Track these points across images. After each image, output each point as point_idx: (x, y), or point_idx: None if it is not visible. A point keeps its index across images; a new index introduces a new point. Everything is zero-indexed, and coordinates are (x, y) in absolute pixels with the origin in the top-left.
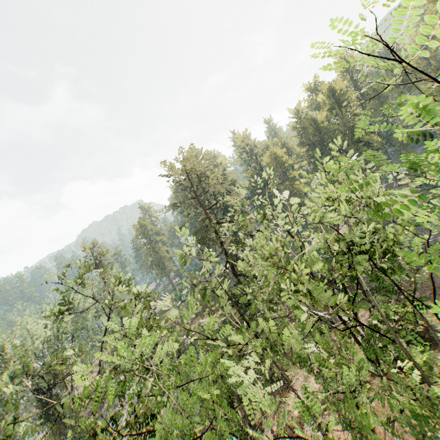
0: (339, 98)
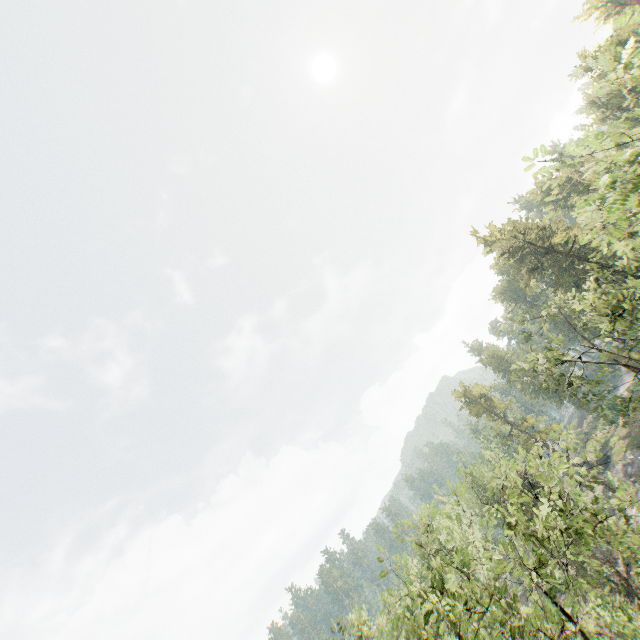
0: (639, 41)
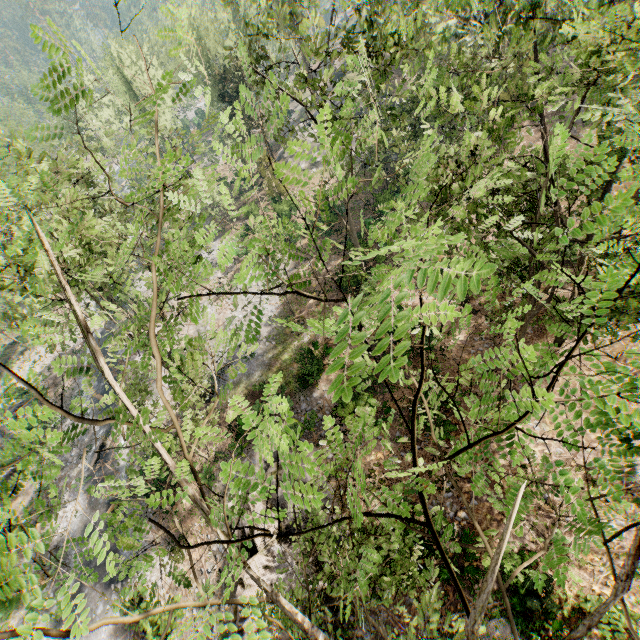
0: None
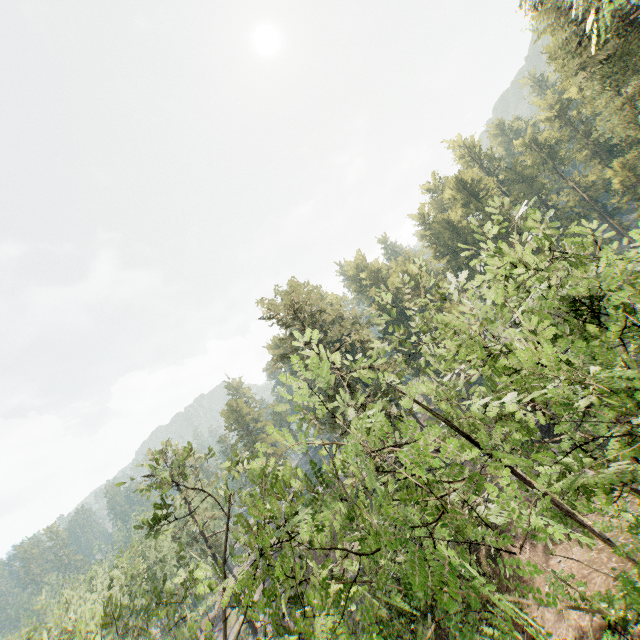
0: (473, 189)
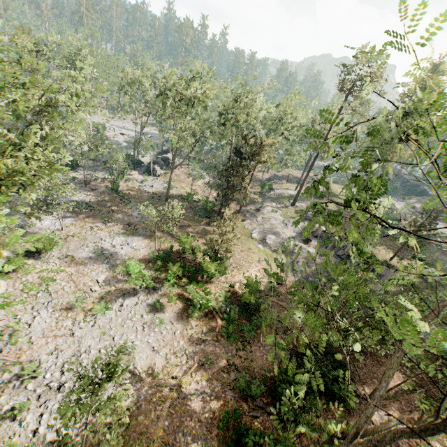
0: None
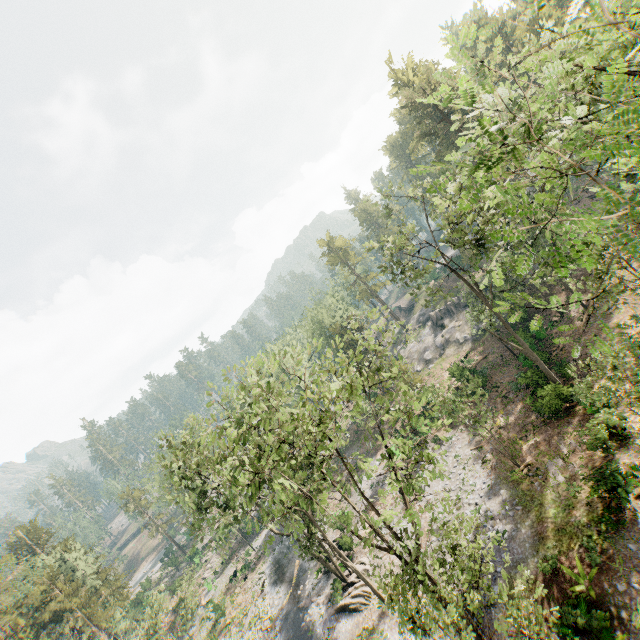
0: None
